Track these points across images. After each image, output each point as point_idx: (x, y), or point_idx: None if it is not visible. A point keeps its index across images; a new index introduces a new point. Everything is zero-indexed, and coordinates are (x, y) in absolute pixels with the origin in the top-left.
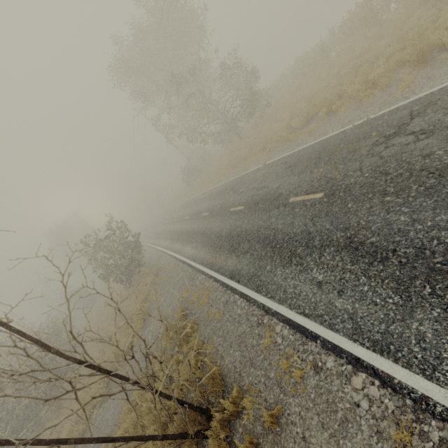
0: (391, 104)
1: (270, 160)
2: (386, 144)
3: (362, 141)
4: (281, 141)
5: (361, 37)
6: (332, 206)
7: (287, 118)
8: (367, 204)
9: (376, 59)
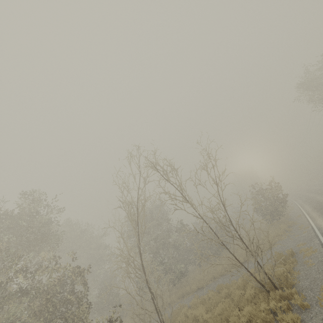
0: None
1: None
2: None
3: None
4: None
5: None
6: None
7: None
8: None
9: None
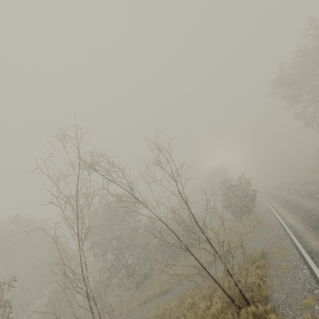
0: None
1: None
2: None
3: None
4: None
5: None
6: None
7: None
8: None
9: None
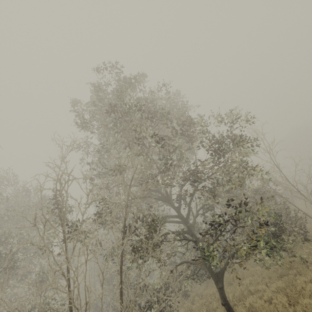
0: None
1: None
2: None
3: None
4: None
5: None
6: None
7: None
8: None
9: None
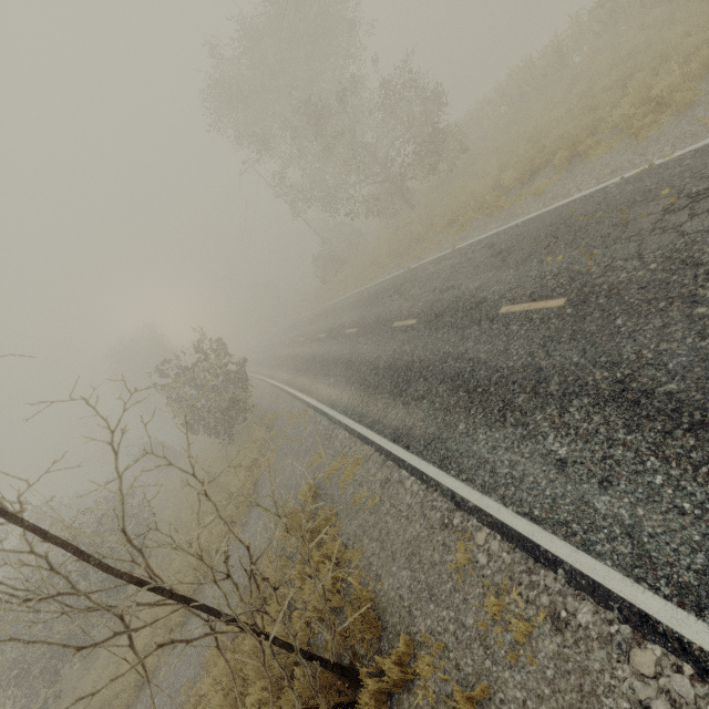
0: (698, 138)
1: (463, 243)
2: (691, 210)
3: (641, 205)
4: (483, 209)
5: (631, 26)
6: (583, 322)
7: (493, 172)
8: (657, 319)
9: (664, 60)
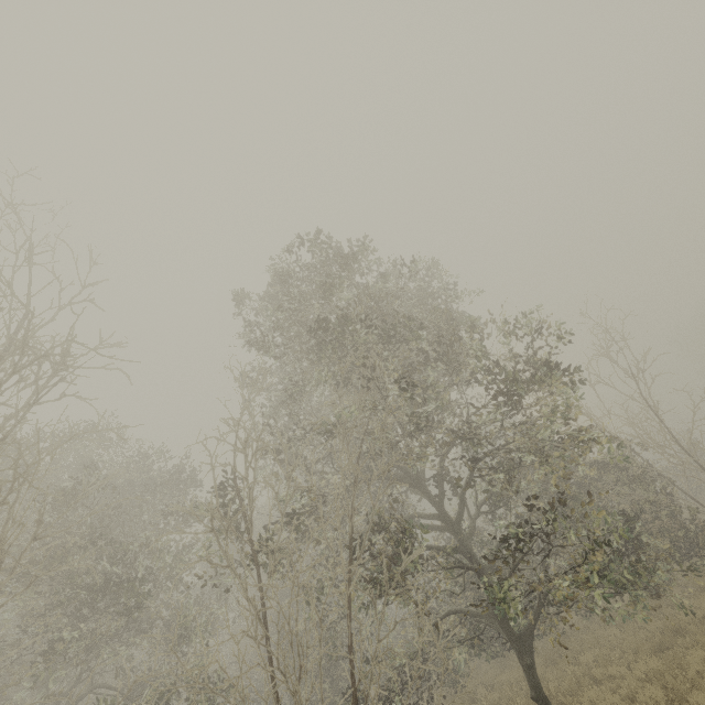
0: None
1: None
2: None
3: None
4: None
5: None
6: None
7: None
8: None
9: None
